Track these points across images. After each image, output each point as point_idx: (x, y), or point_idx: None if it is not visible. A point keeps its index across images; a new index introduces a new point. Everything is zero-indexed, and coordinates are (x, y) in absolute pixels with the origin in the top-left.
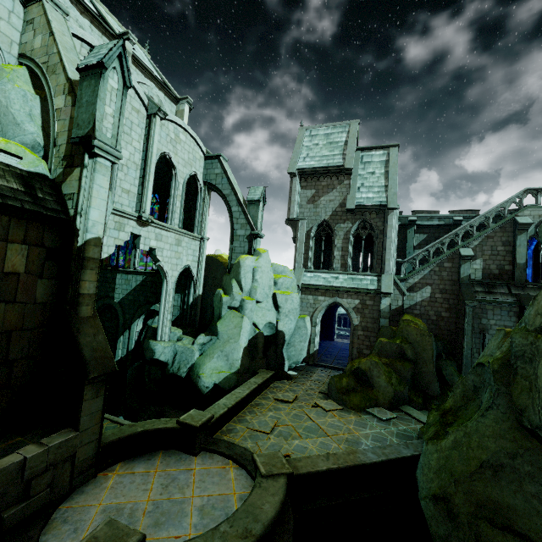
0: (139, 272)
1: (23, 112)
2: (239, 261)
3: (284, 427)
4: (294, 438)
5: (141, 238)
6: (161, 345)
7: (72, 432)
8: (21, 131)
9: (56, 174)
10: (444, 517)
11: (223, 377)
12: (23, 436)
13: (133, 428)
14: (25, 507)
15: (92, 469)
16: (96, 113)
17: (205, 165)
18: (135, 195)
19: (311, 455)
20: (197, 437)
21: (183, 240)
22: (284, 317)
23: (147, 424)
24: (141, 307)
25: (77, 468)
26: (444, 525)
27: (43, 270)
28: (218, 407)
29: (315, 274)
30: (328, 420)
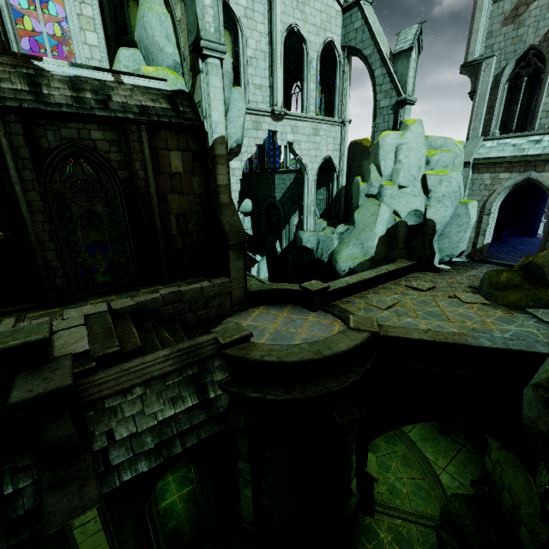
0: (291, 170)
1: (162, 36)
2: (377, 140)
3: (403, 308)
4: (408, 317)
5: (277, 134)
6: (306, 235)
7: (227, 278)
8: (165, 56)
9: (189, 87)
10: (538, 402)
11: (358, 263)
12: (204, 277)
13: (270, 286)
14: (208, 313)
15: (244, 305)
16: (196, 11)
17: (343, 22)
18: (267, 89)
19: (408, 327)
20: (314, 299)
21: (321, 128)
22: (436, 203)
23: (280, 285)
24: (295, 204)
25: (234, 301)
26: (535, 409)
27: (194, 169)
28: (339, 283)
29: (499, 142)
30: (459, 310)
